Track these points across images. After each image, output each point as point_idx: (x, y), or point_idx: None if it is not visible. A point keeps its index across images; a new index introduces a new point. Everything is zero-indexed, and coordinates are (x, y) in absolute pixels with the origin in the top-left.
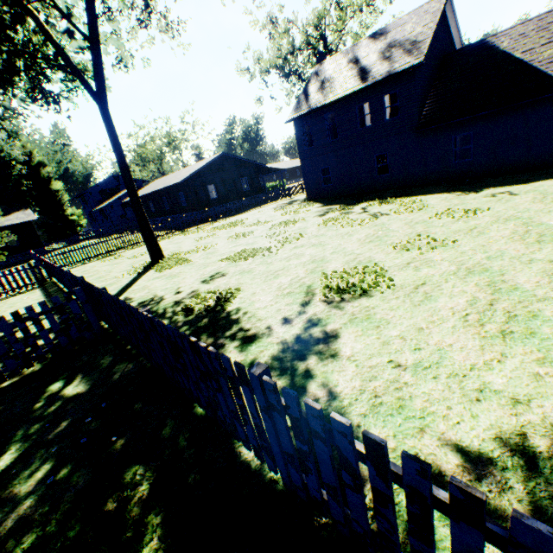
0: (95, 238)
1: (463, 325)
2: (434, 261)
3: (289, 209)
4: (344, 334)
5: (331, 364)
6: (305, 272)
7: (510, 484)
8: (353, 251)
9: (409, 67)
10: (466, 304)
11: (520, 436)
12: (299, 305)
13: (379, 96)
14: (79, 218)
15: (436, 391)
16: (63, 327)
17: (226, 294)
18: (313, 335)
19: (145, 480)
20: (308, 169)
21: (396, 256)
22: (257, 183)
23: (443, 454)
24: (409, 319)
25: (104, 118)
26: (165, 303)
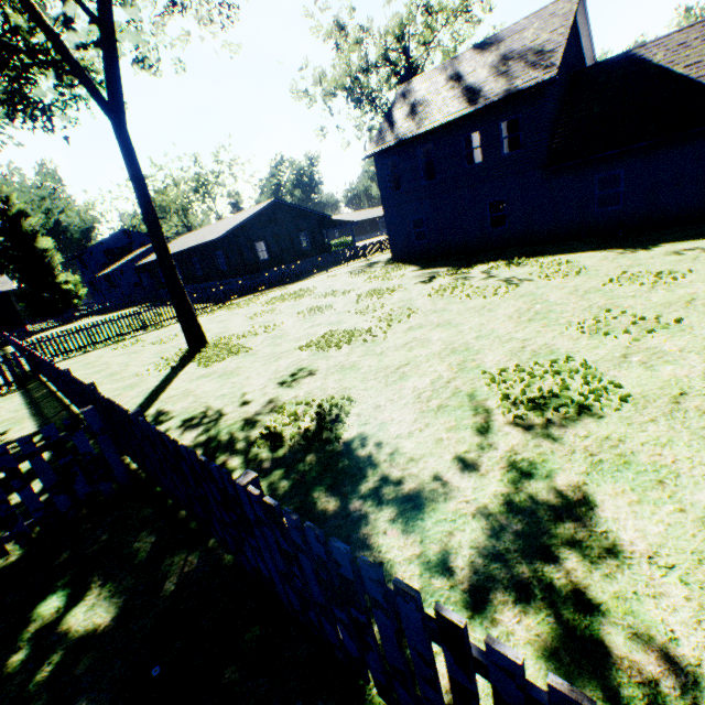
0: (99, 313)
1: None
2: (668, 352)
3: (373, 274)
4: (601, 499)
5: (621, 574)
6: (449, 370)
7: None
8: (511, 334)
9: (536, 84)
10: None
11: None
12: (472, 431)
13: (494, 123)
14: (75, 287)
15: None
16: (59, 466)
17: (331, 407)
18: (537, 499)
19: None
20: (394, 221)
21: (591, 343)
22: (321, 240)
23: None
24: None
25: (121, 140)
26: (228, 422)
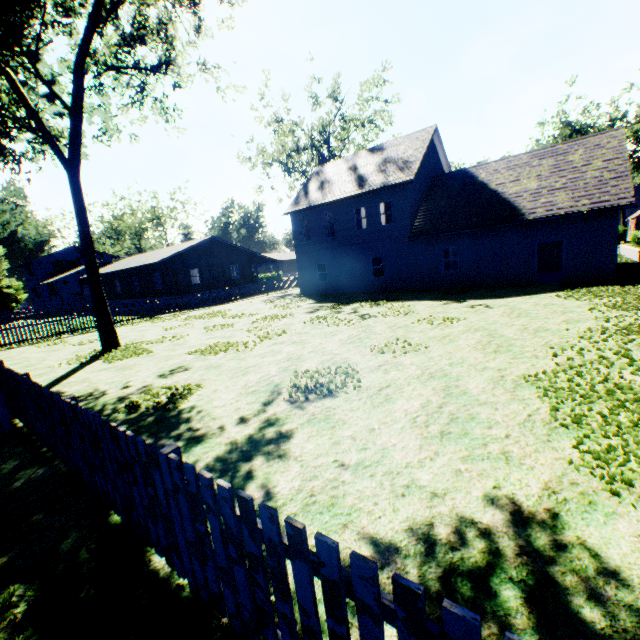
0: (34, 317)
1: (411, 426)
2: (404, 364)
3: (280, 303)
4: (298, 434)
5: (277, 464)
6: (277, 370)
7: (407, 569)
8: (332, 350)
9: (401, 182)
10: (419, 406)
11: (428, 526)
12: (261, 404)
13: (375, 203)
14: (17, 291)
15: (369, 488)
16: None
17: (184, 390)
18: (266, 435)
19: (23, 601)
20: (303, 263)
21: (371, 358)
22: (249, 272)
23: (358, 546)
24: (365, 419)
25: (73, 187)
26: (106, 399)
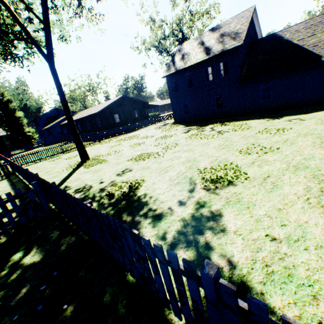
0: (43, 146)
1: (309, 206)
2: (269, 161)
3: (165, 128)
4: (225, 213)
5: (223, 237)
6: (185, 168)
7: None
8: (213, 154)
9: (234, 47)
10: (304, 191)
11: None
12: (187, 191)
13: (217, 63)
14: (33, 134)
15: (312, 261)
16: (22, 208)
17: (135, 183)
18: (203, 214)
19: None
20: (175, 105)
21: (242, 157)
22: (144, 113)
23: None
24: (268, 202)
25: (52, 71)
26: (93, 190)
